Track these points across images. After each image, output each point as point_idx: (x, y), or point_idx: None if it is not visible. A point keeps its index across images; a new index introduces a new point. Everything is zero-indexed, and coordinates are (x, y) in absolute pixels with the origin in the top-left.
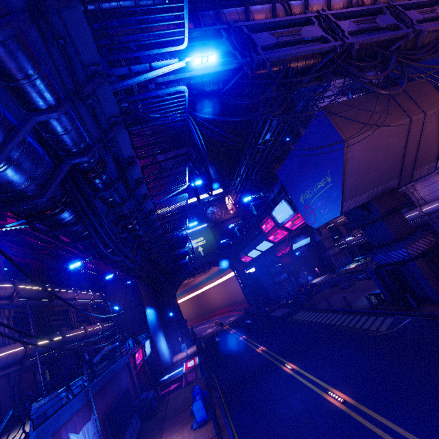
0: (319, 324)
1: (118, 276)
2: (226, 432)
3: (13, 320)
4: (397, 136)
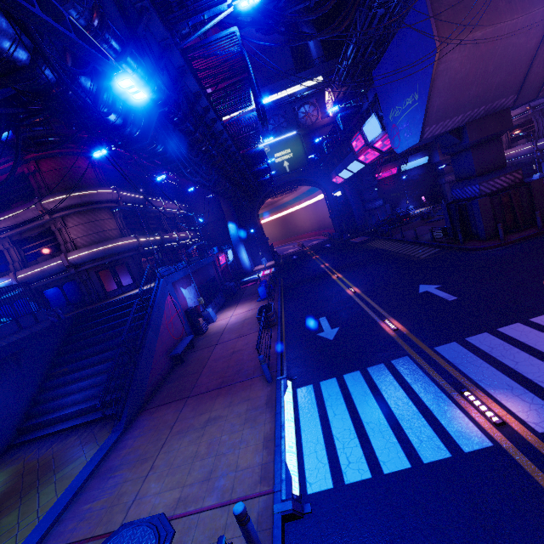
0: (382, 251)
1: (199, 188)
2: (277, 302)
3: (123, 220)
4: (527, 33)
